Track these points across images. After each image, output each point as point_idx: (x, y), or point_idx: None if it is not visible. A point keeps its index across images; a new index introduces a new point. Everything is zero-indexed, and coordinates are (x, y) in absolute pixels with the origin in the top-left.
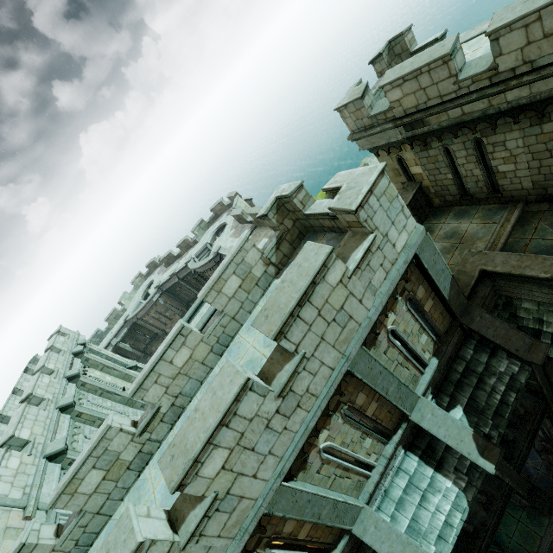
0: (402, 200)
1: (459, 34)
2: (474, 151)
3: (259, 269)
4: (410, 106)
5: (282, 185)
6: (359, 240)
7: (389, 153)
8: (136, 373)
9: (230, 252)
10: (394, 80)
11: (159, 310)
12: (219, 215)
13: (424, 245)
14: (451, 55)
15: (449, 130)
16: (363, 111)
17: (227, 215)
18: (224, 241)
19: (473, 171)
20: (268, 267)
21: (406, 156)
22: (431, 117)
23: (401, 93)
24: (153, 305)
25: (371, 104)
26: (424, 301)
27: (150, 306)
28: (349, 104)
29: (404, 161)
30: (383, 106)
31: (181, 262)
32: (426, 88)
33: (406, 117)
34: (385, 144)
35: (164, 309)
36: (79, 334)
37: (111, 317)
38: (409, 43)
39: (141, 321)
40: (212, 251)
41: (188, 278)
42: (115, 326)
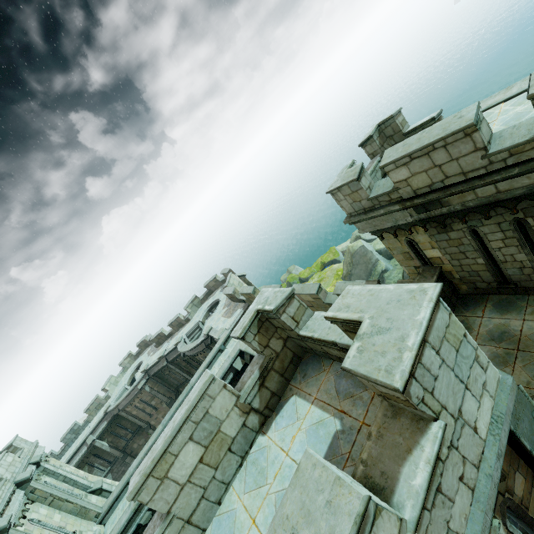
0: (473, 340)
1: (479, 103)
2: (515, 233)
3: (233, 422)
4: (422, 186)
5: (266, 289)
6: (409, 431)
7: (396, 235)
8: (98, 500)
9: (188, 398)
10: (398, 159)
11: (144, 398)
12: (212, 291)
13: (519, 409)
14: (476, 126)
15: (477, 210)
16: (360, 192)
17: (221, 291)
18: (215, 321)
19: (514, 256)
20: (247, 416)
21: (418, 239)
22: (451, 196)
23: (408, 172)
24: (138, 393)
25: (370, 185)
26: (527, 500)
27: (135, 394)
28: (343, 186)
29: (416, 243)
30: (384, 187)
31: (171, 342)
32: (442, 165)
33: (417, 197)
34: (391, 226)
35: (150, 397)
36: (38, 446)
37: (92, 407)
38: (401, 125)
39: (123, 413)
40: (202, 331)
41: (178, 360)
42: (95, 417)
